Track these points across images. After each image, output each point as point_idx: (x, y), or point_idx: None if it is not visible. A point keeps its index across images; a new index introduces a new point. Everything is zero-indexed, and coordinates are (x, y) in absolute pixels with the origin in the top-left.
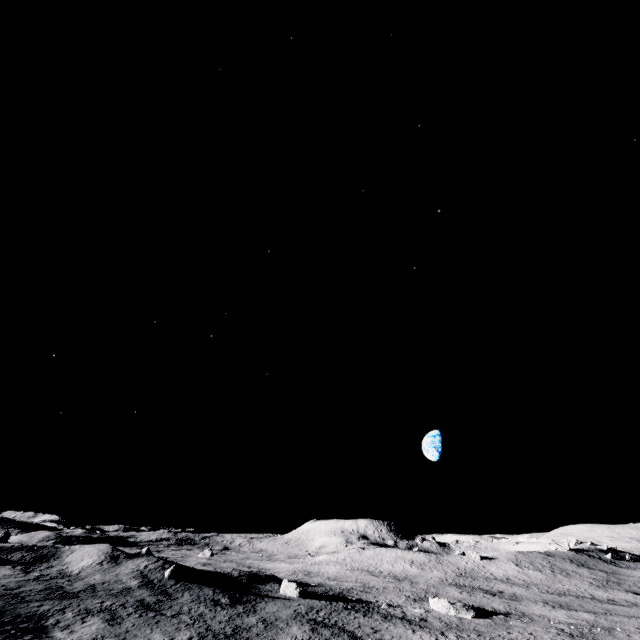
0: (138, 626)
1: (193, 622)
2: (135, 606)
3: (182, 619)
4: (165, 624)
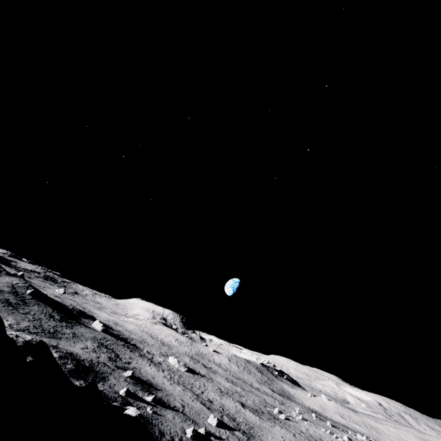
0: (1, 310)
1: (34, 320)
2: (2, 301)
3: (28, 316)
4: (17, 315)
